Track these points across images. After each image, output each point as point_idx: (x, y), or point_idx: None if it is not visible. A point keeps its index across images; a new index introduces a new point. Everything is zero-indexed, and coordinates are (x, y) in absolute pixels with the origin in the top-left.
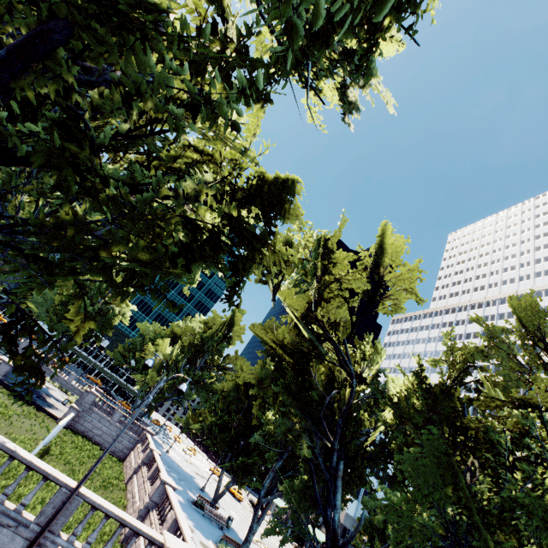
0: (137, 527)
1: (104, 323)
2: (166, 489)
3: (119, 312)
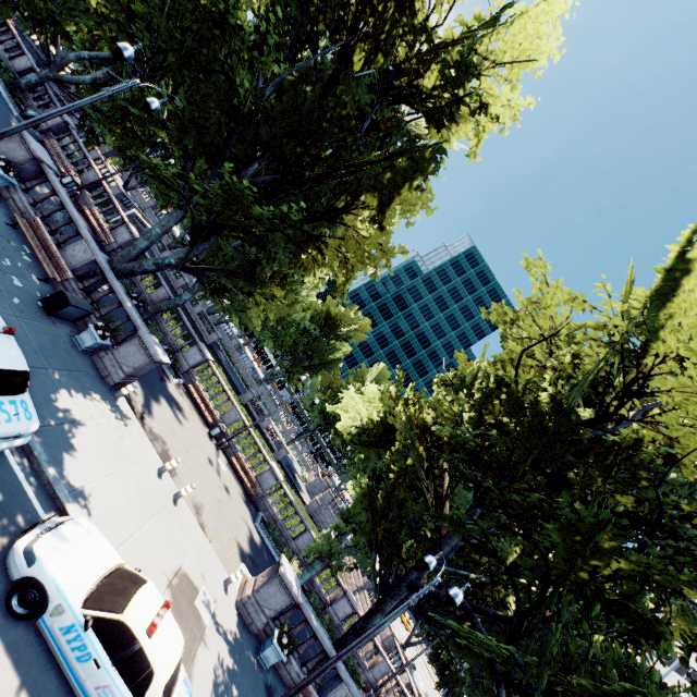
0: None
1: None
2: (396, 643)
3: None
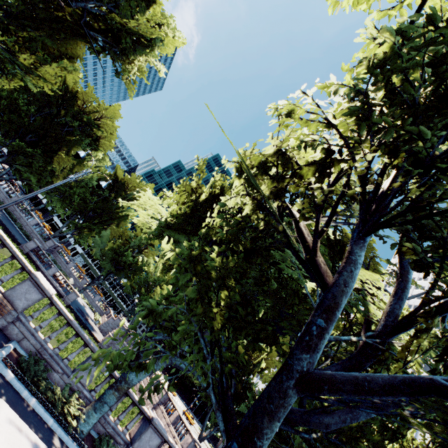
0: None
1: (137, 270)
2: None
3: (146, 261)
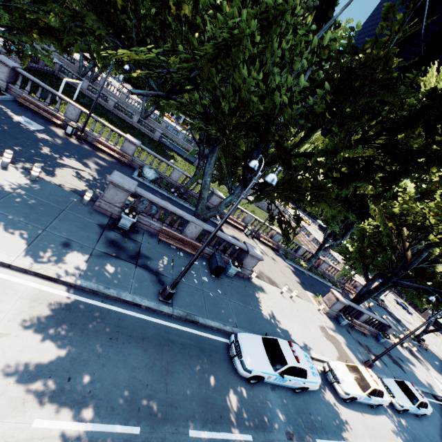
0: (355, 279)
1: None
2: (330, 253)
3: None
